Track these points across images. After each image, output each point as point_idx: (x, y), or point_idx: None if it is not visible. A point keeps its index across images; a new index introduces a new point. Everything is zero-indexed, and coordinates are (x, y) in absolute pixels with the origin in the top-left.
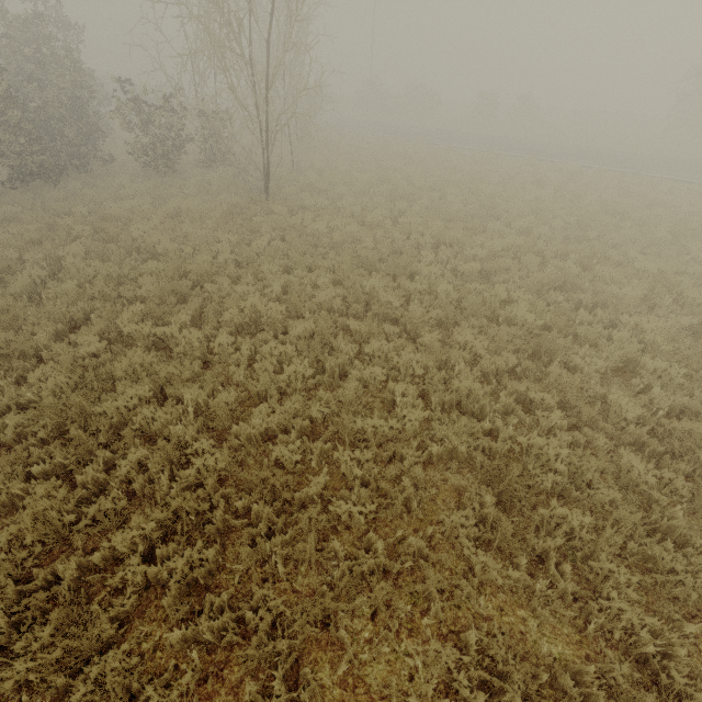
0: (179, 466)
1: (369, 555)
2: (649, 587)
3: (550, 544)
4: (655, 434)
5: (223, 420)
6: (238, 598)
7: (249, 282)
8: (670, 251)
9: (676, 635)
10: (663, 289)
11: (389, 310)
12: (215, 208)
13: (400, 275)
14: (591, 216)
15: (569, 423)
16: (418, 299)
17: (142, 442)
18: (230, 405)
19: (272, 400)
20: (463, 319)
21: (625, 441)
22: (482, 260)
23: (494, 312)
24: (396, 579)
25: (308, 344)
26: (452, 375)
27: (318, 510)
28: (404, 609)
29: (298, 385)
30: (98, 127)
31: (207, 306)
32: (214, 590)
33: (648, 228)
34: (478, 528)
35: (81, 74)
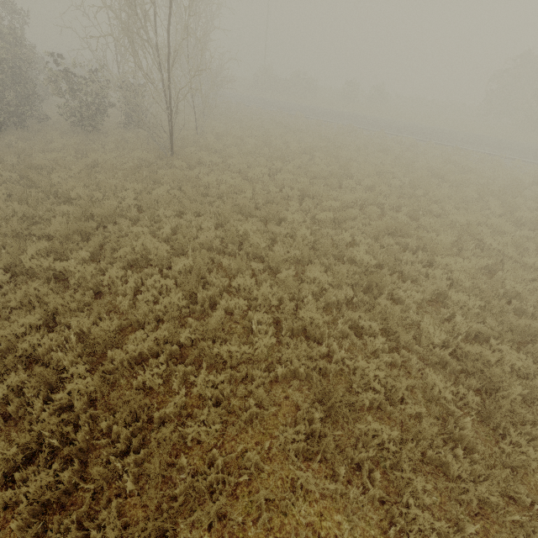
0: (57, 388)
1: (210, 471)
2: (443, 489)
3: (364, 455)
4: (456, 354)
5: (102, 346)
6: (90, 514)
7: (146, 224)
8: (476, 207)
9: (458, 537)
10: (468, 236)
11: (255, 251)
12: (128, 162)
13: (271, 221)
14: (420, 178)
15: (391, 346)
16: (282, 241)
17: (24, 367)
18: (109, 332)
19: (148, 328)
20: (316, 258)
21: (432, 361)
22: (335, 210)
23: (341, 252)
24: (235, 490)
25: (187, 278)
26: (301, 305)
27: (175, 427)
28: (238, 518)
29: (172, 314)
30: (34, 92)
31: (107, 244)
32: (69, 508)
33: (461, 188)
34: (310, 439)
35: (21, 47)
